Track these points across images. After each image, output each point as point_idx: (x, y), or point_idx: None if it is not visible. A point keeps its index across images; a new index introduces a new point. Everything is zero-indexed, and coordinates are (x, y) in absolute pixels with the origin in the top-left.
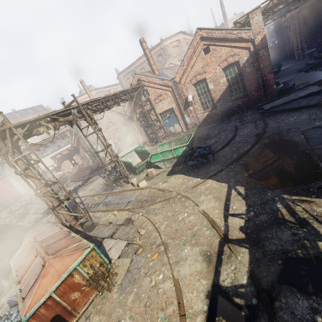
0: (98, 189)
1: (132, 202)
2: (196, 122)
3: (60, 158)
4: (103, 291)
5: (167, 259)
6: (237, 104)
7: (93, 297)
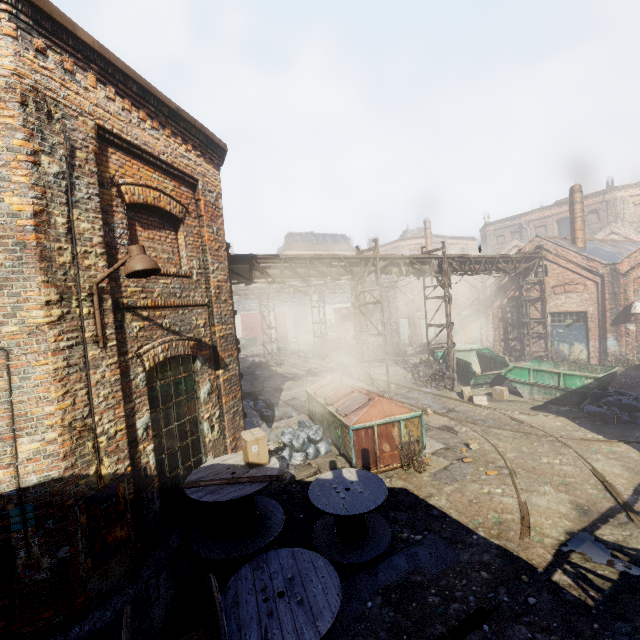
0: (394, 379)
1: (456, 413)
2: (632, 357)
3: (344, 314)
4: (408, 469)
5: (512, 482)
6: None
7: (396, 465)
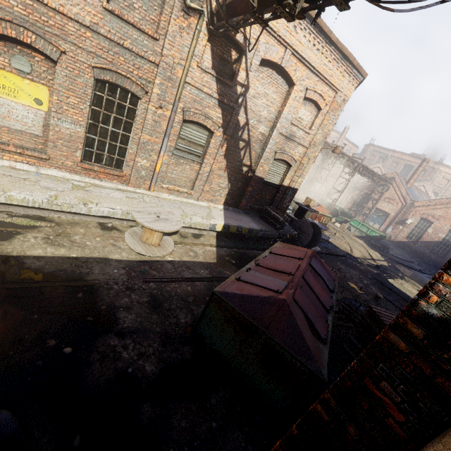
0: None
1: (329, 224)
2: (392, 238)
3: None
4: None
5: (348, 245)
6: (430, 256)
7: None
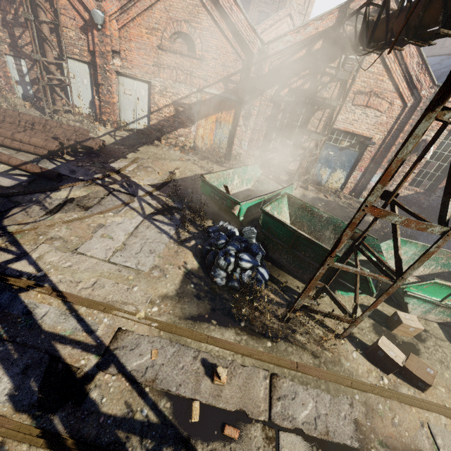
0: (171, 290)
1: None
2: None
3: None
4: None
5: None
6: None
7: None
